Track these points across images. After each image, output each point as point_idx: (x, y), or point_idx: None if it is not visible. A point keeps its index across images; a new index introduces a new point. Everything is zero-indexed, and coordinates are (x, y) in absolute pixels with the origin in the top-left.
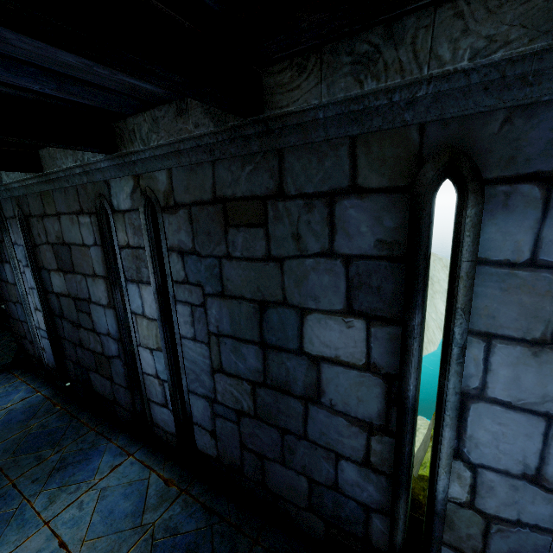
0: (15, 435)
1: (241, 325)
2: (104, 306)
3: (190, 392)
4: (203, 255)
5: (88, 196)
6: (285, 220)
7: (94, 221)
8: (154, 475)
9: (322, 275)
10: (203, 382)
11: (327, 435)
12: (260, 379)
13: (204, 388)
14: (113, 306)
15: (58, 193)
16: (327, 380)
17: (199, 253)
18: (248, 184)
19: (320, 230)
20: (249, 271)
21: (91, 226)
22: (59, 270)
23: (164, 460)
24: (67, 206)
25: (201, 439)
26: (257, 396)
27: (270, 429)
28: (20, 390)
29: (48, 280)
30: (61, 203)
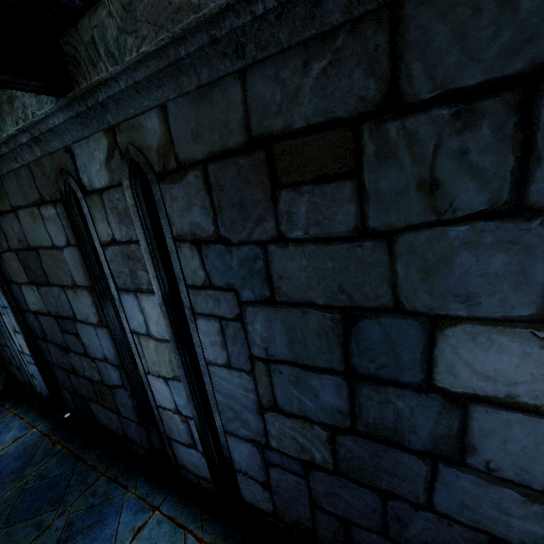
0: (7, 494)
1: (308, 346)
2: (94, 325)
3: (227, 434)
4: (234, 242)
5: (47, 177)
6: (403, 157)
7: (61, 212)
8: (190, 539)
9: (489, 254)
10: (246, 422)
11: (474, 511)
12: (344, 424)
13: (248, 430)
14: (106, 324)
15: (7, 179)
16: (483, 432)
17: (226, 240)
18: (318, 99)
19: (492, 163)
20: (321, 261)
21: (58, 220)
22: (30, 283)
23: (200, 512)
24: (23, 197)
25: (248, 489)
26: (339, 446)
27: (361, 491)
28: (12, 428)
29: (21, 296)
30: (15, 193)
